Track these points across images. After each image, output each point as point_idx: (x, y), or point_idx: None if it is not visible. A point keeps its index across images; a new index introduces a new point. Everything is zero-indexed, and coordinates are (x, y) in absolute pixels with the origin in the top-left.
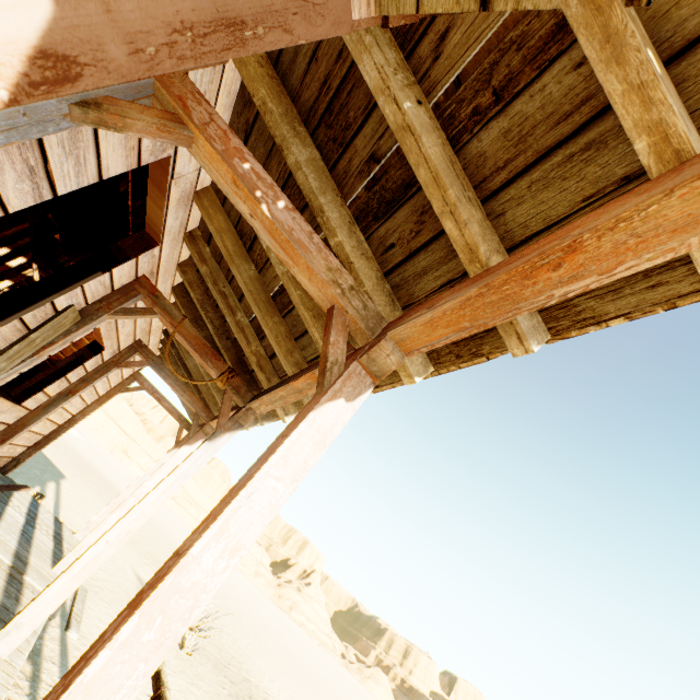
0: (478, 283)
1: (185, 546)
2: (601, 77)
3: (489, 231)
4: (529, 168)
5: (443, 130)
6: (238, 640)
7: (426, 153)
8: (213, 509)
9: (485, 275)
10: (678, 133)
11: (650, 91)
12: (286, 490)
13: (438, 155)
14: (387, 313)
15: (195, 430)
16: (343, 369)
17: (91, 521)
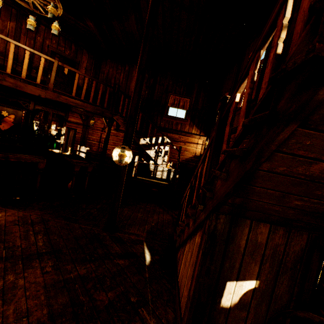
0: None
1: None
2: None
3: None
4: None
5: None
6: None
7: None
8: None
9: None
10: None
11: None
12: None
13: None
14: None
15: None
16: None
17: None
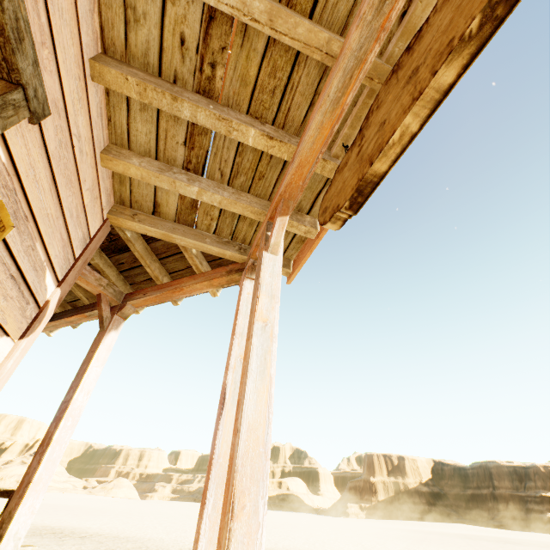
0: (160, 291)
1: (68, 398)
2: (184, 252)
3: (162, 269)
4: (172, 256)
5: (142, 236)
6: None
7: (137, 249)
8: (72, 385)
9: (162, 287)
10: (200, 267)
11: (193, 259)
12: (100, 369)
13: (142, 249)
14: (124, 289)
15: None
16: (111, 319)
17: None
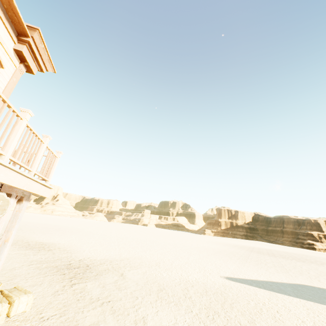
0: None
1: None
2: None
3: None
4: None
5: None
6: (21, 235)
7: None
8: None
9: None
10: None
11: None
12: None
13: None
14: None
15: None
16: None
17: None
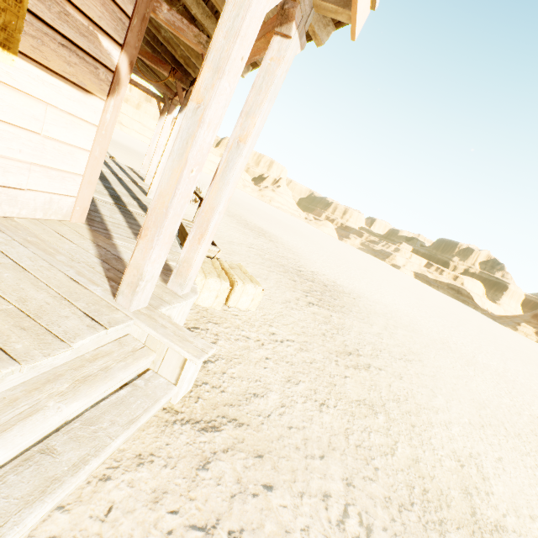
0: None
1: None
2: None
3: None
4: None
5: None
6: (238, 211)
7: None
8: None
9: None
10: None
11: None
12: None
13: None
14: None
15: (168, 105)
16: None
17: (143, 164)
